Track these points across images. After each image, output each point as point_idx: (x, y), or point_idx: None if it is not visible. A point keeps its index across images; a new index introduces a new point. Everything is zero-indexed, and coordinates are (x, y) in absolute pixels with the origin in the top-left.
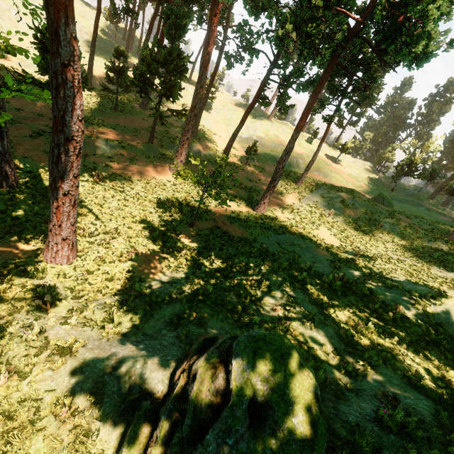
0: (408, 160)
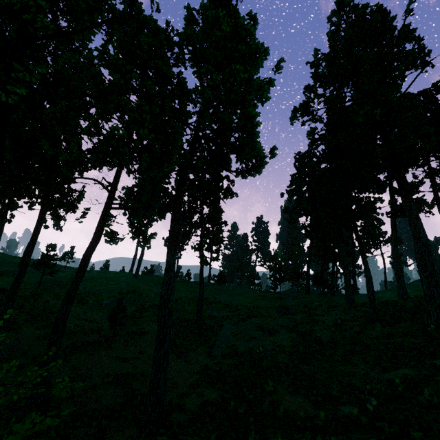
0: (276, 268)
